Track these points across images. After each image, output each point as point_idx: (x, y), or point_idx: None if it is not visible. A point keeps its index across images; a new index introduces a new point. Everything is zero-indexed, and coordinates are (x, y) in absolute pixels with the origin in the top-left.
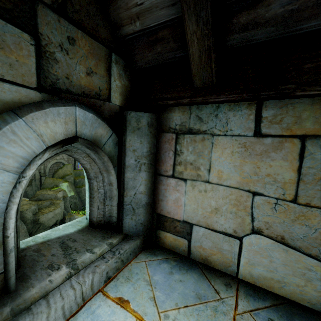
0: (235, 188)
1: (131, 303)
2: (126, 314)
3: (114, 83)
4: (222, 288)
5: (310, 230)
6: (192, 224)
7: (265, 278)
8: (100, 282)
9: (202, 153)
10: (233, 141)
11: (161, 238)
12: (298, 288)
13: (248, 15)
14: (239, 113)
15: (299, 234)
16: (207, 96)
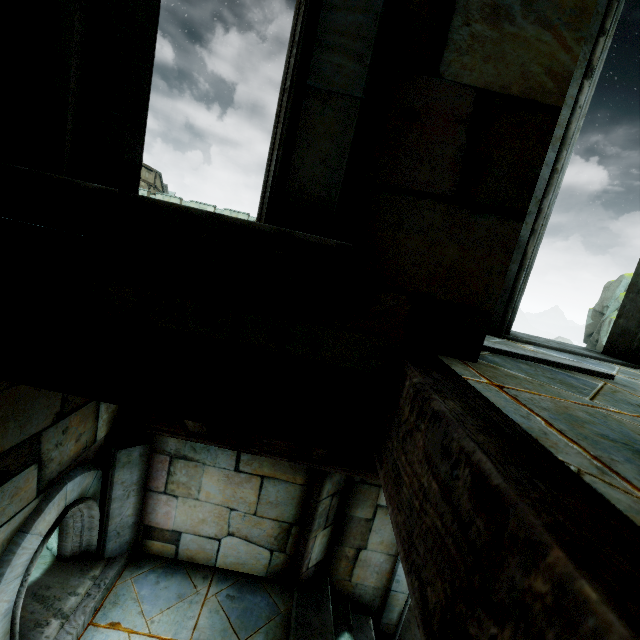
0: (219, 505)
1: (122, 623)
2: (119, 633)
3: (101, 421)
4: (201, 582)
5: (262, 531)
6: (181, 532)
7: (234, 563)
8: (89, 618)
9: (195, 477)
10: (220, 471)
11: (148, 547)
12: (252, 565)
13: None
14: (226, 452)
15: (256, 534)
16: (201, 440)
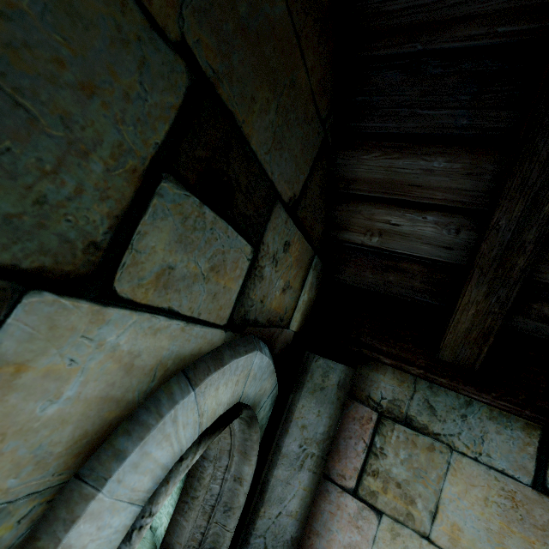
0: None
1: None
2: None
3: (302, 298)
4: None
5: None
6: None
7: None
8: None
9: (426, 473)
10: (490, 478)
11: None
12: None
13: None
14: (508, 431)
15: None
16: (457, 382)
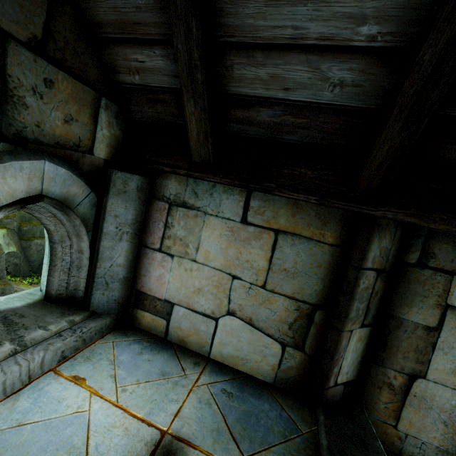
0: (219, 270)
1: (87, 380)
2: (80, 390)
3: (101, 132)
4: (190, 366)
5: (271, 313)
6: (173, 304)
7: (232, 357)
8: (52, 361)
9: (193, 230)
10: (223, 223)
11: (138, 318)
12: (256, 363)
13: (243, 112)
14: (232, 197)
15: (263, 316)
16: (204, 173)
